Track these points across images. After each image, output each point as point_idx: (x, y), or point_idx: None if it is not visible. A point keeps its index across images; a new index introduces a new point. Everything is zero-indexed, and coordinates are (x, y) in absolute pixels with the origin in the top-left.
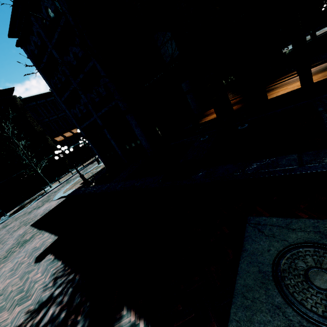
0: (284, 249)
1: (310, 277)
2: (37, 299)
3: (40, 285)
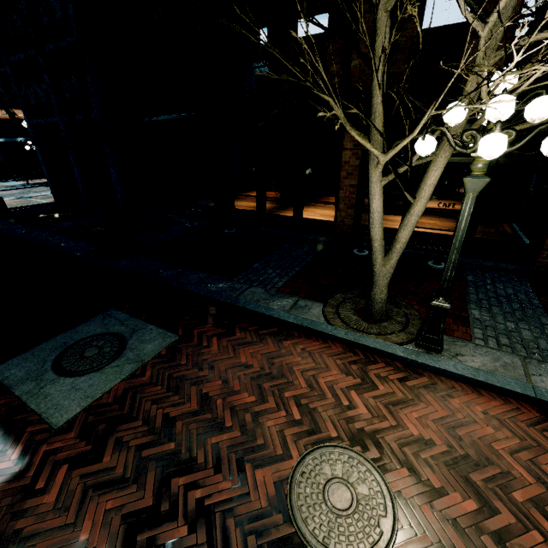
0: (99, 334)
1: (88, 350)
2: None
3: None
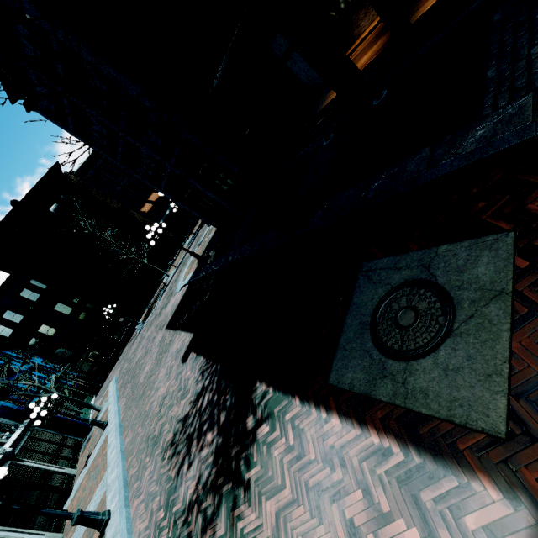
0: (385, 295)
1: (399, 318)
2: (194, 392)
3: (193, 381)
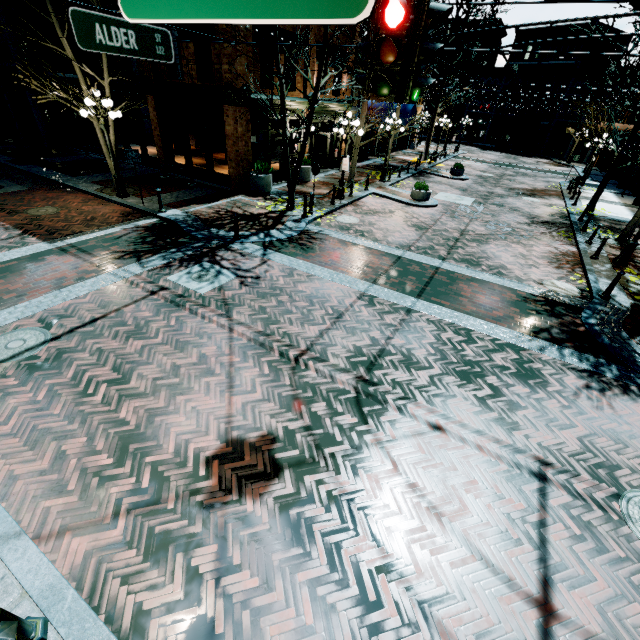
0: None
1: None
2: None
3: None
